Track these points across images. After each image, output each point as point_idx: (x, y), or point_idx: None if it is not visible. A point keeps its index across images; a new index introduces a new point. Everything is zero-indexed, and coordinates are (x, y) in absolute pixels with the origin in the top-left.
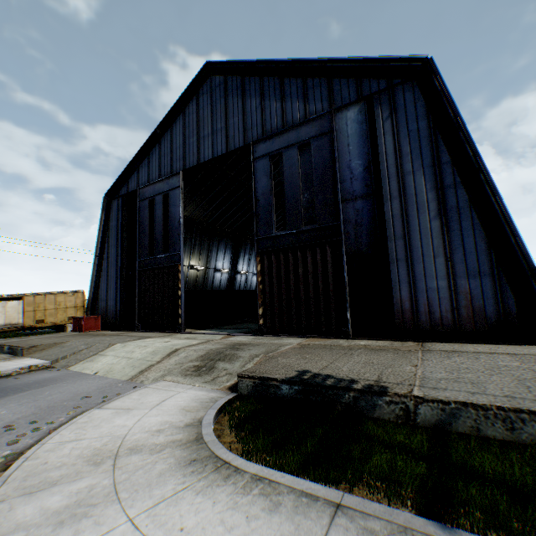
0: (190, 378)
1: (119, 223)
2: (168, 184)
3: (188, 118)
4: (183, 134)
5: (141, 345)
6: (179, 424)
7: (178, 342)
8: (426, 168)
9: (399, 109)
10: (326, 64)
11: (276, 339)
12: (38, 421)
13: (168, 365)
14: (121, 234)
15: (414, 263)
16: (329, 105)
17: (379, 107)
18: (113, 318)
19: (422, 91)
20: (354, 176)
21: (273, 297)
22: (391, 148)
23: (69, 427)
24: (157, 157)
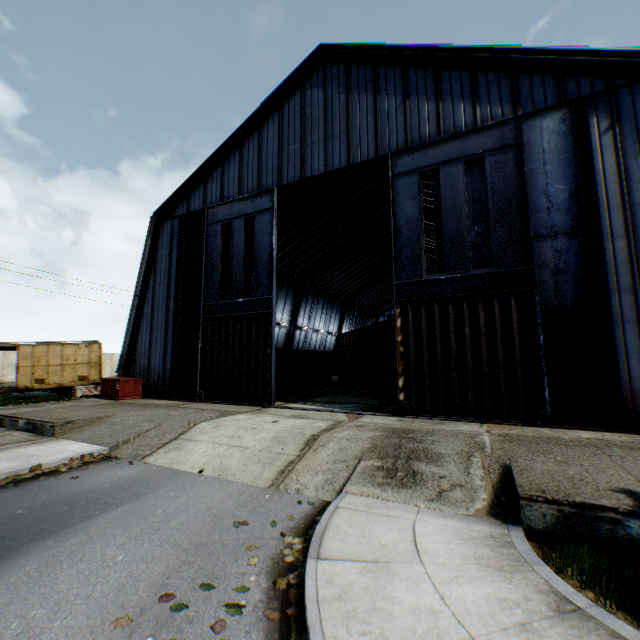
0: (395, 491)
1: (172, 252)
2: (255, 204)
3: (286, 118)
4: (279, 138)
5: (246, 426)
6: (537, 606)
7: (294, 422)
8: None
9: (624, 119)
10: (509, 56)
11: (438, 423)
12: (213, 584)
13: (323, 463)
14: (177, 267)
15: None
16: (512, 110)
17: (593, 115)
18: (159, 382)
19: None
20: (553, 205)
21: (422, 364)
22: (612, 171)
23: (324, 613)
24: (236, 168)
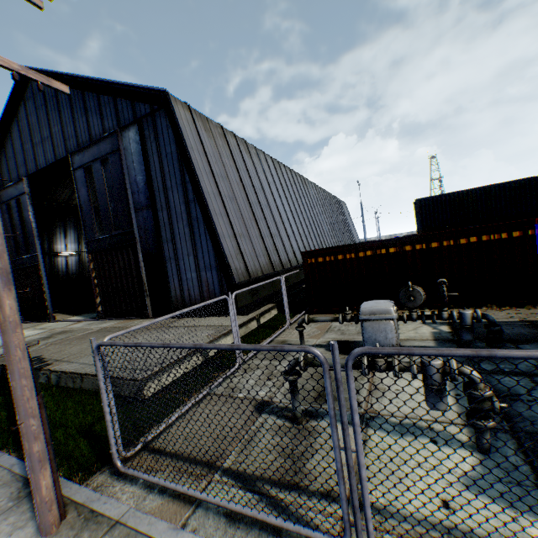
0: None
1: None
2: (18, 189)
3: (21, 123)
4: (21, 139)
5: None
6: None
7: (26, 334)
8: (179, 186)
9: (159, 133)
10: (109, 84)
11: (101, 323)
12: None
13: None
14: None
15: (179, 260)
16: (117, 124)
17: (148, 130)
18: None
19: (169, 120)
20: (140, 189)
21: (104, 290)
22: (158, 167)
23: None
24: (5, 161)
